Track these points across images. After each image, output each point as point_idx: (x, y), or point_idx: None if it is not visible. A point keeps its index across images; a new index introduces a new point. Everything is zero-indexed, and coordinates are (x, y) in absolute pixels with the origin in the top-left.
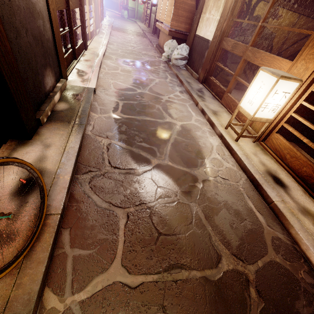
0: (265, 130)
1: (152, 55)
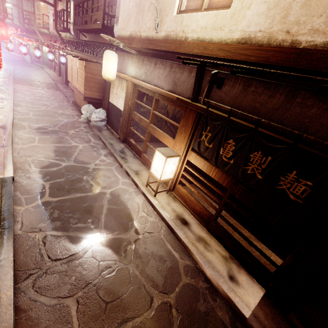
0: (172, 184)
1: (70, 114)
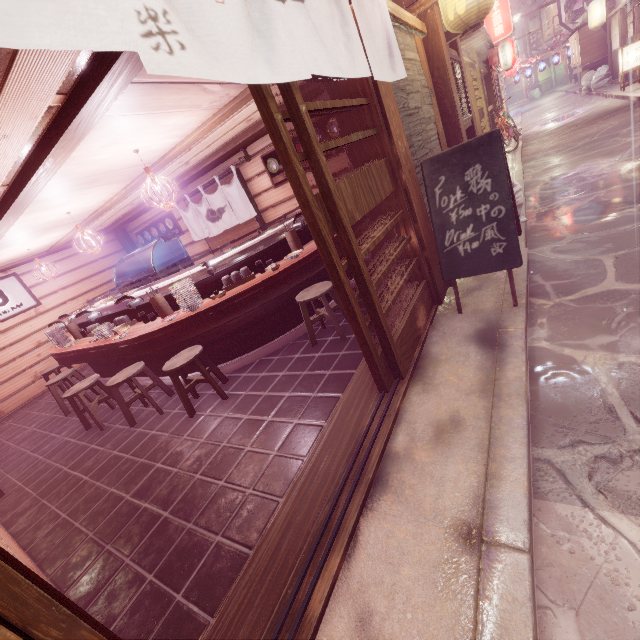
0: None
1: (572, 100)
